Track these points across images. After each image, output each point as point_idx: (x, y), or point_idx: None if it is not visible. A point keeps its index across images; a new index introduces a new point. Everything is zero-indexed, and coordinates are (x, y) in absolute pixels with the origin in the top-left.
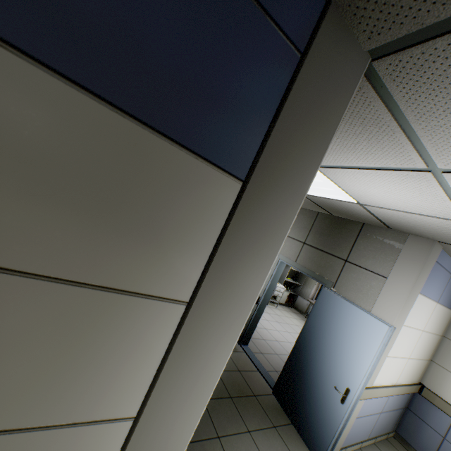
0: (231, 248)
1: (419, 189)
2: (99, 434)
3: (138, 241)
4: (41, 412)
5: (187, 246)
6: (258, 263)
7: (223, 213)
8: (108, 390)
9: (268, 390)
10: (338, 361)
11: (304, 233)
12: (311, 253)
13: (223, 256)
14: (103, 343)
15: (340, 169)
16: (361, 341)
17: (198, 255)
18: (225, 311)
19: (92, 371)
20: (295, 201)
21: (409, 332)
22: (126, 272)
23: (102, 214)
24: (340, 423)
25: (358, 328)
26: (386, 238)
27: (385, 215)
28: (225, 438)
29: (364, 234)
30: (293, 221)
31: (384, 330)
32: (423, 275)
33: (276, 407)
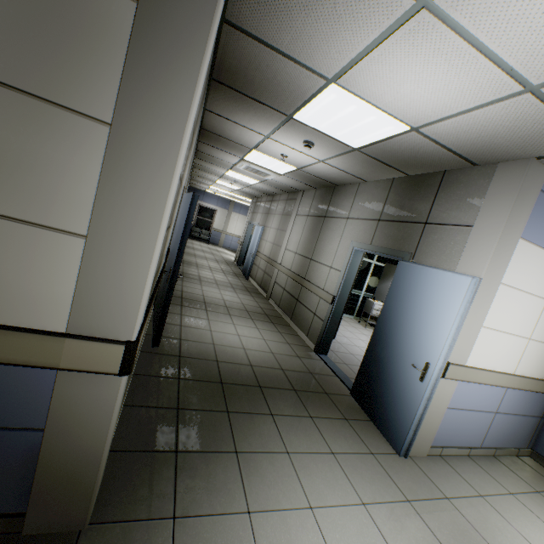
0: (139, 67)
1: (438, 51)
2: (58, 243)
3: (48, 53)
4: (2, 202)
5: (97, 65)
6: (177, 90)
7: (127, 34)
8: (56, 199)
9: (345, 391)
10: (416, 336)
11: (378, 209)
12: (387, 228)
13: (132, 74)
14: (41, 150)
15: (354, 68)
16: (440, 306)
17: (111, 76)
18: (151, 137)
19: (37, 175)
20: (203, 23)
21: (518, 298)
22: (45, 82)
23: (12, 24)
24: (420, 404)
25: (437, 292)
26: (471, 179)
27: (450, 138)
28: (280, 417)
29: (446, 184)
30: (208, 46)
31: (466, 283)
32: (520, 210)
33: (353, 406)
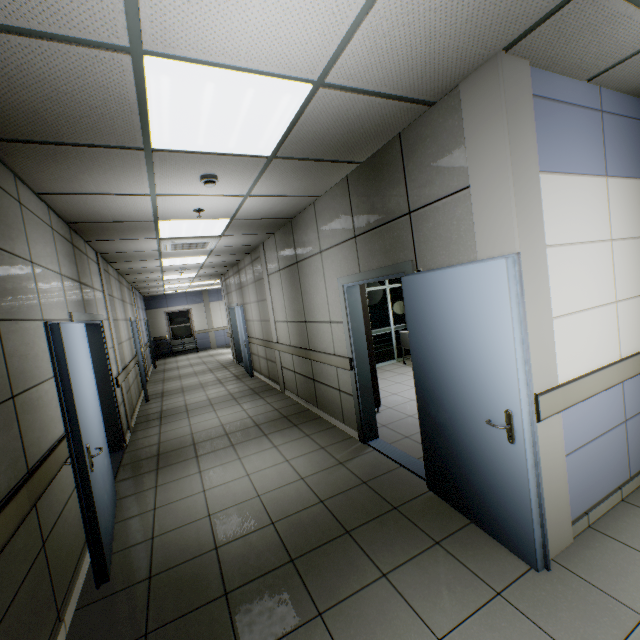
0: None
1: None
2: None
3: None
4: None
5: None
6: None
7: None
8: None
9: (420, 487)
10: (473, 375)
11: (348, 224)
12: (369, 242)
13: None
14: None
15: (142, 1)
16: (483, 318)
17: None
18: None
19: None
20: None
21: (578, 256)
22: None
23: None
24: (528, 479)
25: (469, 299)
26: (436, 126)
27: (375, 73)
28: (334, 610)
29: (408, 150)
30: None
31: (502, 270)
32: (521, 133)
33: (439, 508)
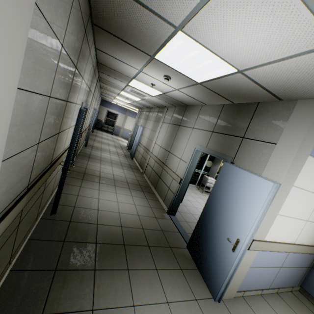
0: None
1: (267, 2)
2: None
3: None
4: None
5: None
6: None
7: None
8: None
9: (183, 245)
10: (232, 218)
11: (212, 124)
12: (217, 138)
13: None
14: None
15: (195, 17)
16: (250, 199)
17: None
18: None
19: None
20: None
21: (303, 195)
22: None
23: None
24: (231, 268)
25: (248, 189)
26: (277, 110)
27: (266, 79)
28: (134, 271)
29: (259, 111)
30: None
31: (269, 187)
32: (312, 136)
33: (187, 257)
